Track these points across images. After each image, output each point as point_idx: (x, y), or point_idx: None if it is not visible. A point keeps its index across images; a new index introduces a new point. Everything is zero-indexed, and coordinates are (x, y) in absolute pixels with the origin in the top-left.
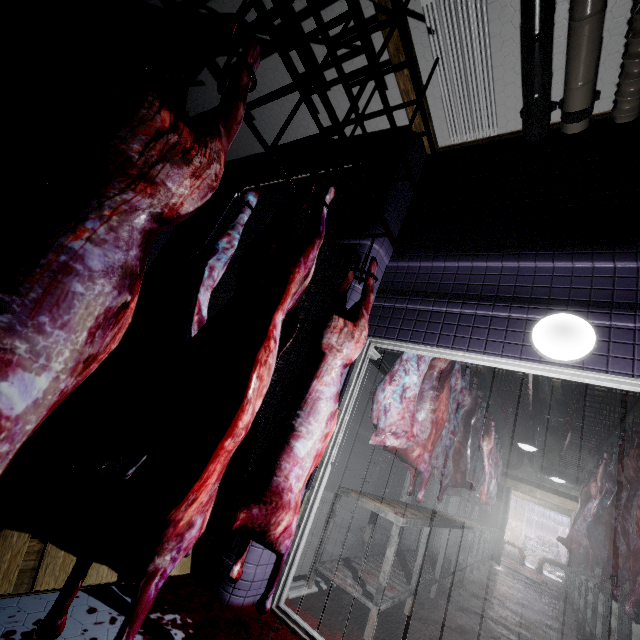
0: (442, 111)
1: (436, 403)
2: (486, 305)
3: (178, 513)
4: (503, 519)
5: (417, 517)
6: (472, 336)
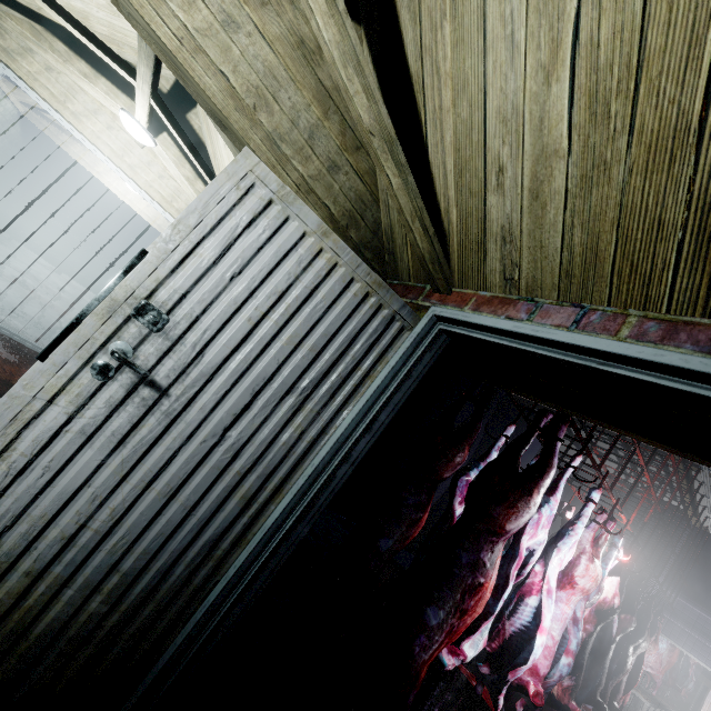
0: (707, 521)
1: (671, 653)
2: (710, 642)
3: (623, 697)
4: (694, 710)
5: (649, 701)
6: (700, 652)
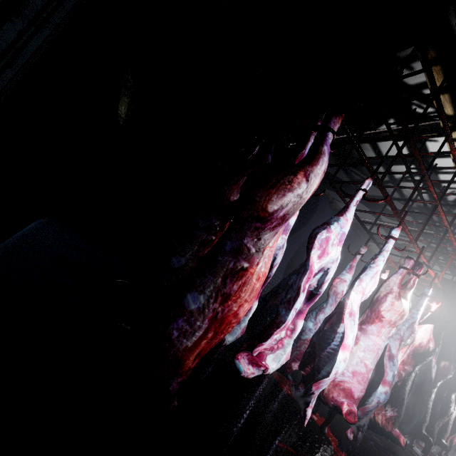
0: None
1: None
2: None
3: (450, 437)
4: None
5: None
6: None
